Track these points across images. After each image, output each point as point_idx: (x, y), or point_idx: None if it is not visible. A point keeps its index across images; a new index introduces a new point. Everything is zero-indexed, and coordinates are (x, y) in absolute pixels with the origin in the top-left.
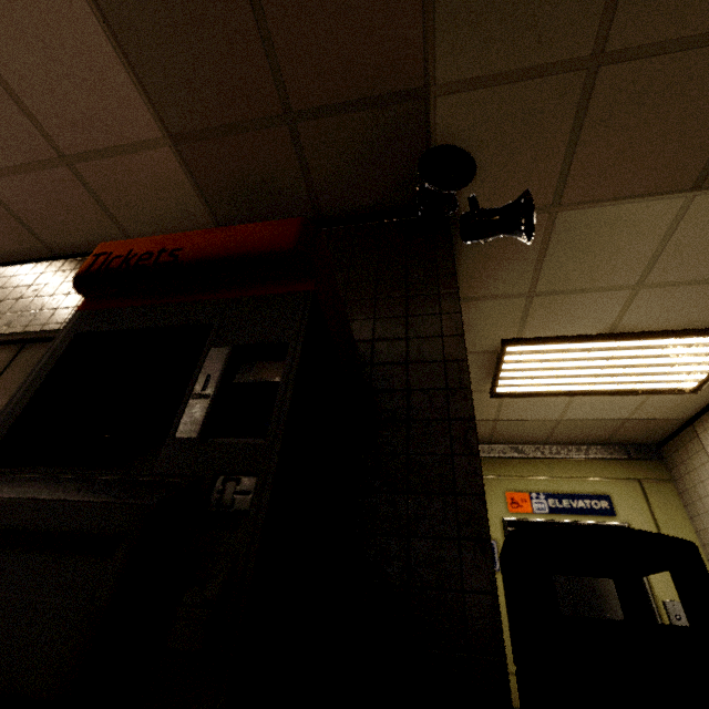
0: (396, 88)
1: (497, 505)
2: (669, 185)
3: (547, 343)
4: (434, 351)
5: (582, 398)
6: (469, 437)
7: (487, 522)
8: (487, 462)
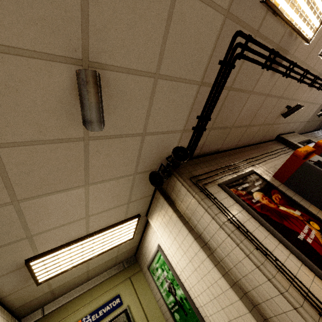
0: None
1: None
2: None
3: None
4: None
5: None
6: None
7: None
8: None
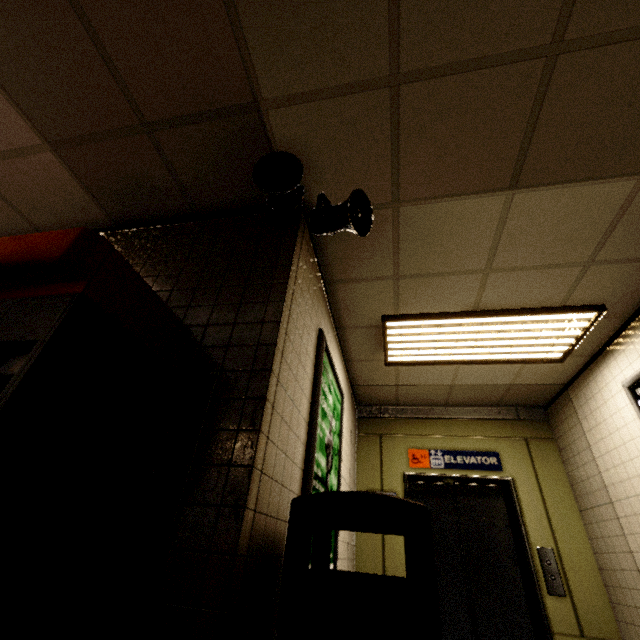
0: (230, 102)
1: (400, 461)
2: (489, 185)
3: (420, 320)
4: (252, 336)
5: (466, 366)
6: (256, 414)
7: (247, 491)
8: (395, 422)
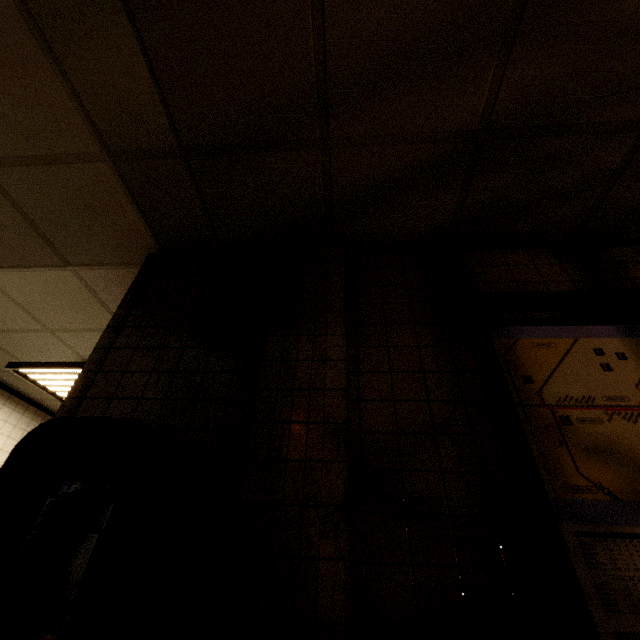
0: None
1: None
2: None
3: (39, 368)
4: None
5: None
6: None
7: None
8: None
